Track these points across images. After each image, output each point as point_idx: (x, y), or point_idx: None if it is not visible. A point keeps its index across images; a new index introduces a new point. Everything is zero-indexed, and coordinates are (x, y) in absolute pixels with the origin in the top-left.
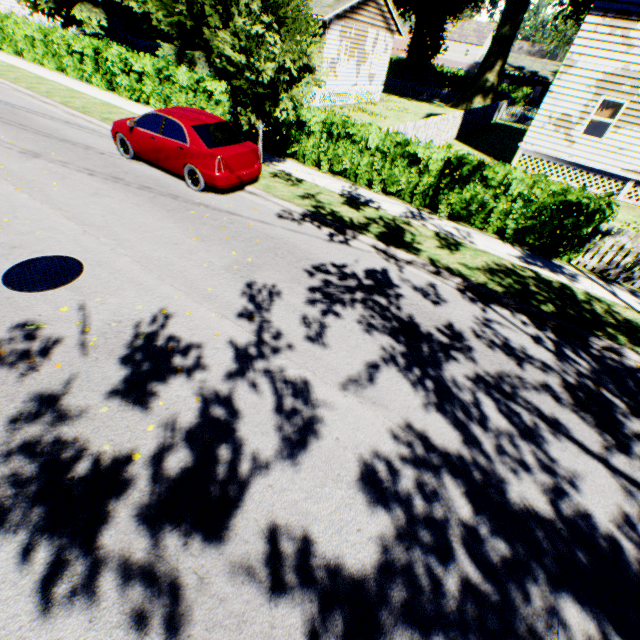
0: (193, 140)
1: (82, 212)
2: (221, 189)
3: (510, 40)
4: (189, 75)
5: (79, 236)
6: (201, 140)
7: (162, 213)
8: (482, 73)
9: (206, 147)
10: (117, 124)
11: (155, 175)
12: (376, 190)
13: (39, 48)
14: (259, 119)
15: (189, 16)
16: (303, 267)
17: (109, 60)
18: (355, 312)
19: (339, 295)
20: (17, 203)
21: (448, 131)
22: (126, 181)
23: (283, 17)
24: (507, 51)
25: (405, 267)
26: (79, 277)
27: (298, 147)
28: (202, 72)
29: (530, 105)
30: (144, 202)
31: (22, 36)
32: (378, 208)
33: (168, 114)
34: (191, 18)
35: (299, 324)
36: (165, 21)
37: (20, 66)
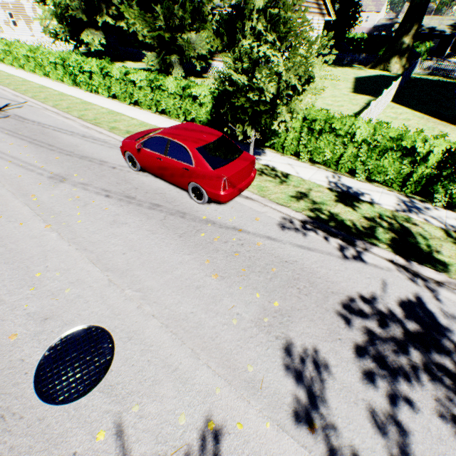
0: (198, 162)
1: (104, 250)
2: (224, 203)
3: (425, 6)
4: (176, 83)
5: (105, 289)
6: (206, 161)
7: (175, 240)
8: (398, 37)
9: (211, 168)
10: (125, 144)
11: (160, 187)
12: (360, 178)
13: (60, 70)
14: (252, 128)
15: (166, 29)
16: (333, 308)
17: (111, 75)
18: (426, 392)
19: (392, 358)
20: (47, 246)
21: (389, 97)
22: (137, 199)
23: (286, 32)
24: (422, 16)
25: (438, 291)
26: (110, 364)
27: (277, 139)
28: (177, 70)
29: (429, 55)
30: (157, 226)
31: (48, 62)
32: (370, 201)
33: (172, 137)
34: (168, 30)
35: (372, 431)
36: (148, 35)
37: (48, 85)
